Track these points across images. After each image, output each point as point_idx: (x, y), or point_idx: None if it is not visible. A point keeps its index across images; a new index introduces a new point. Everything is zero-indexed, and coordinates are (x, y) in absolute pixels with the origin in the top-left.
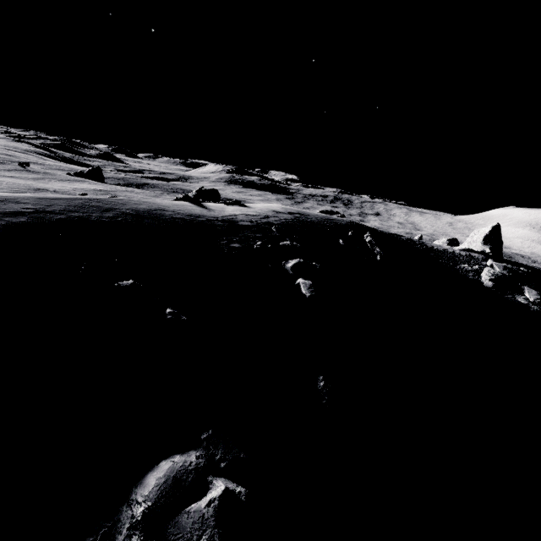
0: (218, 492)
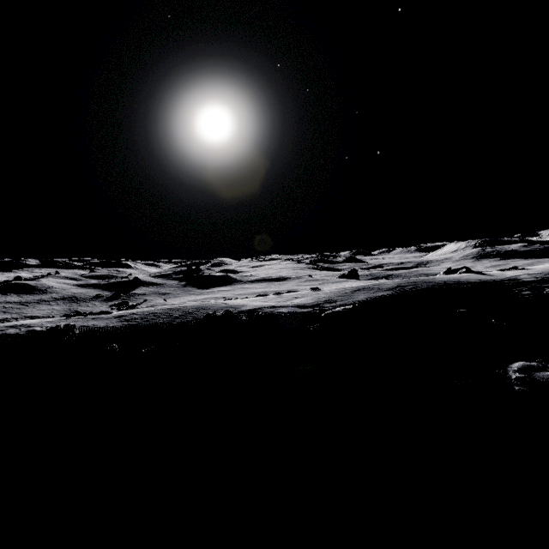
0: None
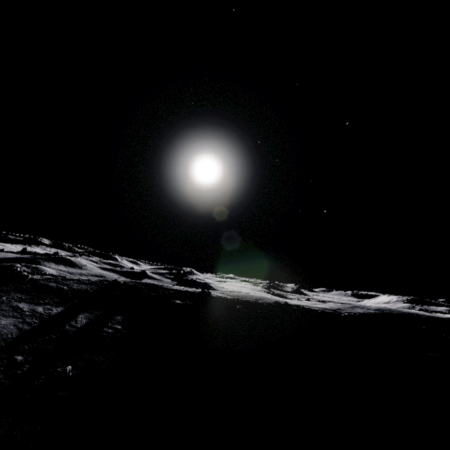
0: None
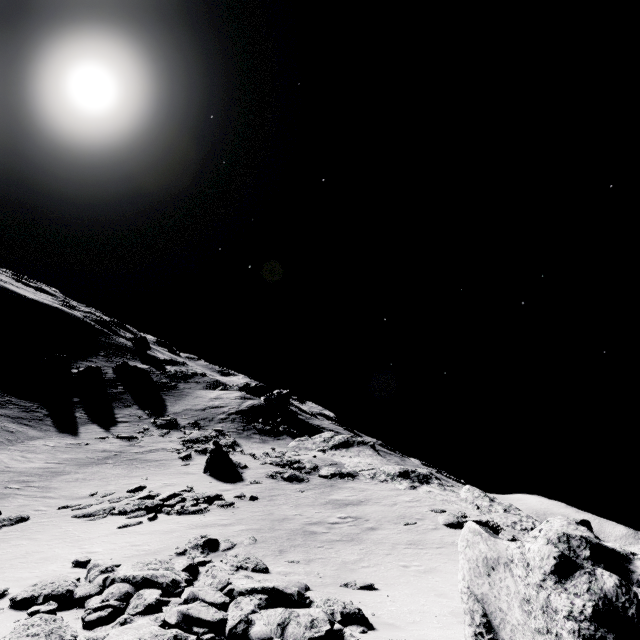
0: None
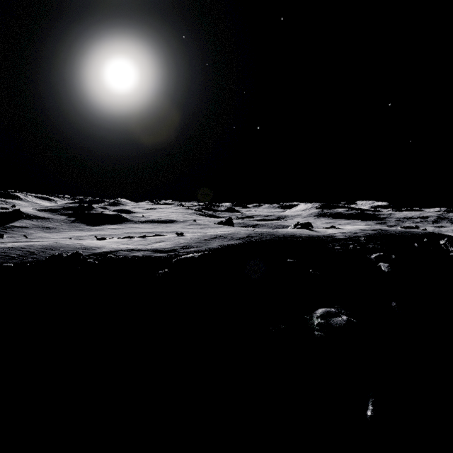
0: (344, 317)
